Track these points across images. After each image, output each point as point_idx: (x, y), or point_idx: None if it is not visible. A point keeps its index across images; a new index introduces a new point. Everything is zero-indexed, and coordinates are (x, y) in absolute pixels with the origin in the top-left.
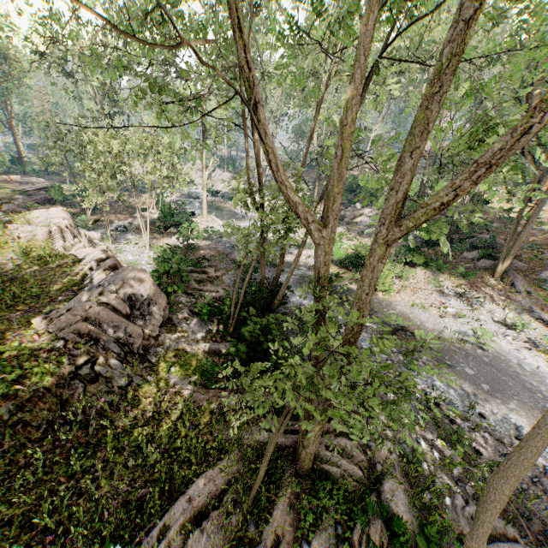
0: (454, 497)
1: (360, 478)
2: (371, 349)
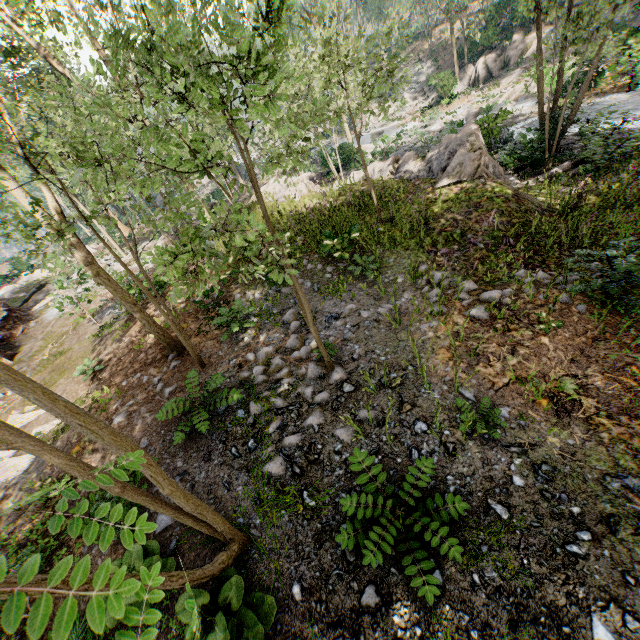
0: None
1: None
2: None
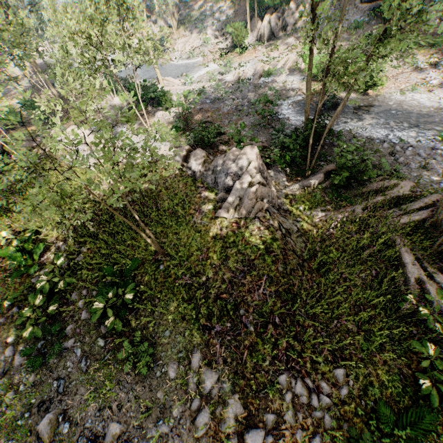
0: None
1: None
2: (401, 139)
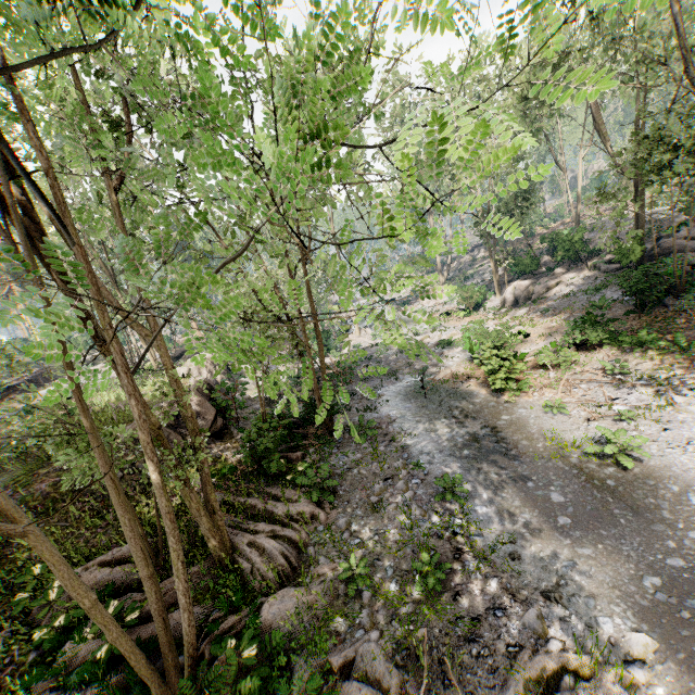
0: (369, 631)
1: (270, 580)
2: (420, 463)
